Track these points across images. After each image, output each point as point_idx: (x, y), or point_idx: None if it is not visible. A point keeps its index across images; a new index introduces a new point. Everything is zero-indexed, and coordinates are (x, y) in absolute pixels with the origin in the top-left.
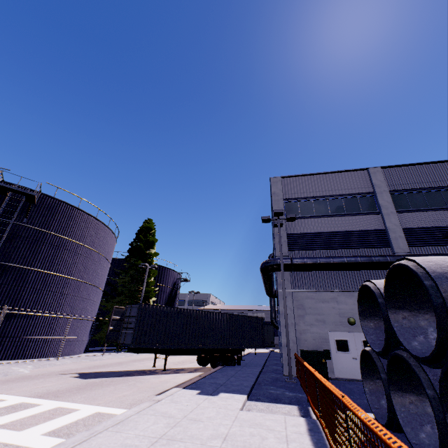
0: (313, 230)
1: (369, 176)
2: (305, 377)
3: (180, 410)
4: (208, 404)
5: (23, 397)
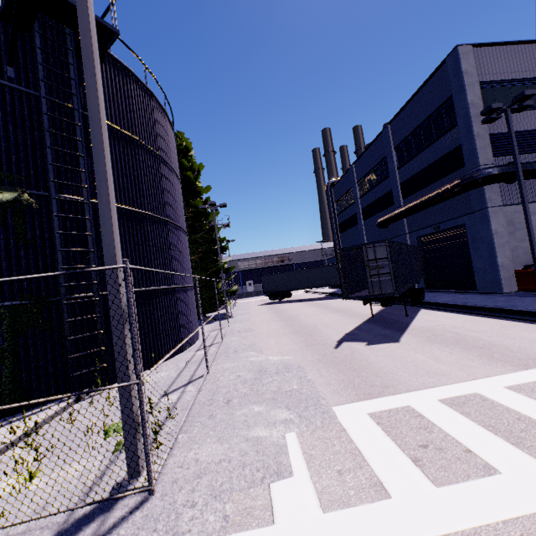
0: (515, 129)
1: None
2: None
3: None
4: None
5: (527, 372)
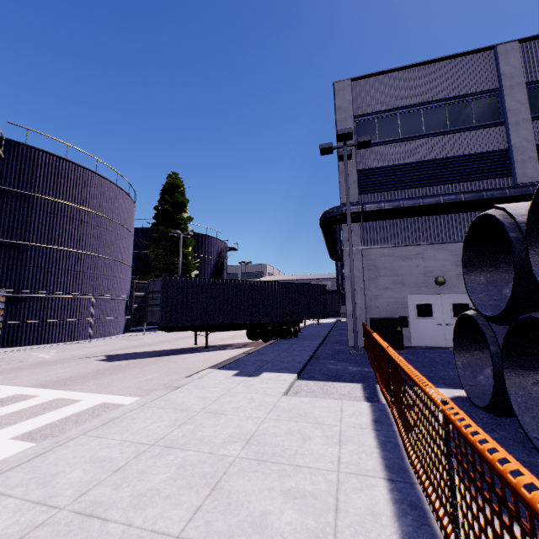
0: (396, 161)
1: (495, 61)
2: (374, 351)
3: (202, 399)
4: (242, 388)
5: (22, 388)
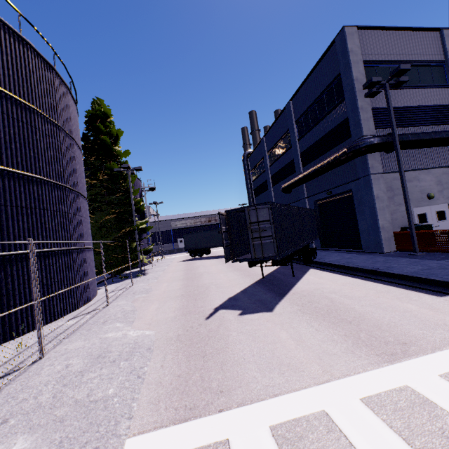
0: (394, 104)
1: (442, 40)
2: None
3: None
4: None
5: (392, 369)
